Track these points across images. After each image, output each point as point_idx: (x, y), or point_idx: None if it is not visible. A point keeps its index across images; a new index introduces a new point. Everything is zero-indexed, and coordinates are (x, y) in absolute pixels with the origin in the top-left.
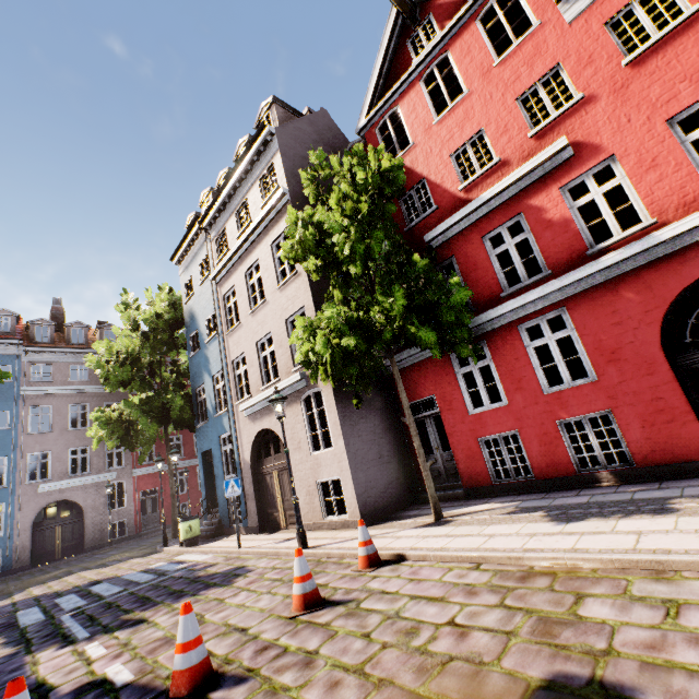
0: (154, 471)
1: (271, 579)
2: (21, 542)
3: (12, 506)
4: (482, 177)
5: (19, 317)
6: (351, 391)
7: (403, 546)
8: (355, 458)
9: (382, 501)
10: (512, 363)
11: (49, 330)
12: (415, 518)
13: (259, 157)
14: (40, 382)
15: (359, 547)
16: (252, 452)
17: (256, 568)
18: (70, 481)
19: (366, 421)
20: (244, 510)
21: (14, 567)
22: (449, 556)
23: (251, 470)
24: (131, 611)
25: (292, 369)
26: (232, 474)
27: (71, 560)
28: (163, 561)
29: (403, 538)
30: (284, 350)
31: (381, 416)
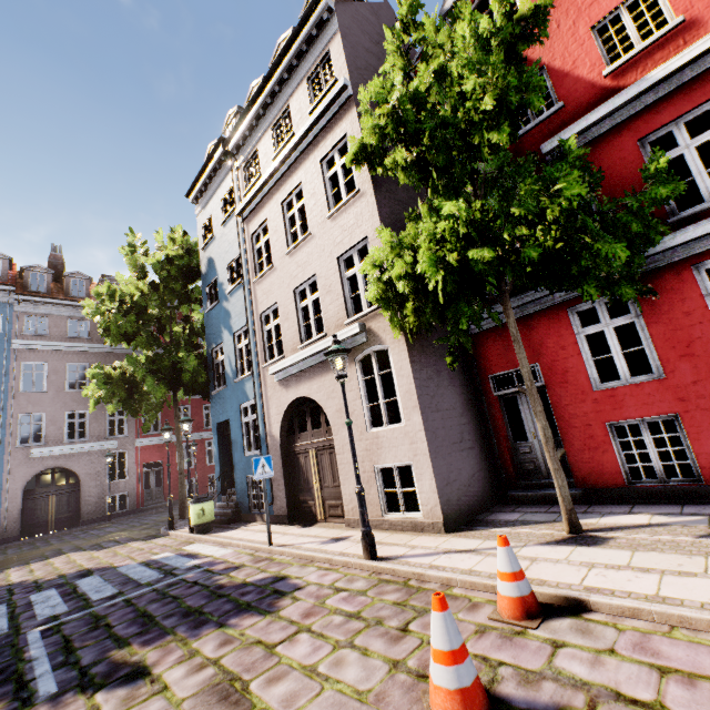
0: (159, 442)
1: (341, 612)
2: (10, 510)
3: (0, 470)
4: (646, 51)
5: (11, 261)
6: (427, 351)
7: (563, 580)
8: (434, 439)
9: (466, 499)
10: (678, 319)
11: (46, 278)
12: (525, 526)
13: (308, 47)
14: (35, 336)
15: (504, 582)
16: (282, 426)
17: (305, 584)
18: (66, 447)
19: (444, 392)
20: (268, 495)
21: (2, 537)
22: (704, 621)
23: (280, 447)
24: (126, 642)
25: (345, 321)
26: (254, 451)
27: (65, 534)
28: (169, 551)
29: (545, 563)
30: (334, 296)
31: (460, 388)
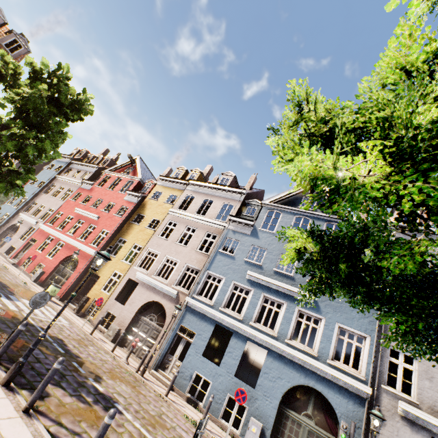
0: None
1: None
2: None
3: None
4: None
5: None
6: None
7: None
8: None
9: None
10: None
11: None
12: None
13: None
14: None
15: None
16: None
17: None
18: None
19: None
20: None
21: None
22: None
23: None
24: None
25: None
26: None
27: None
28: None
29: None
30: None
31: None
